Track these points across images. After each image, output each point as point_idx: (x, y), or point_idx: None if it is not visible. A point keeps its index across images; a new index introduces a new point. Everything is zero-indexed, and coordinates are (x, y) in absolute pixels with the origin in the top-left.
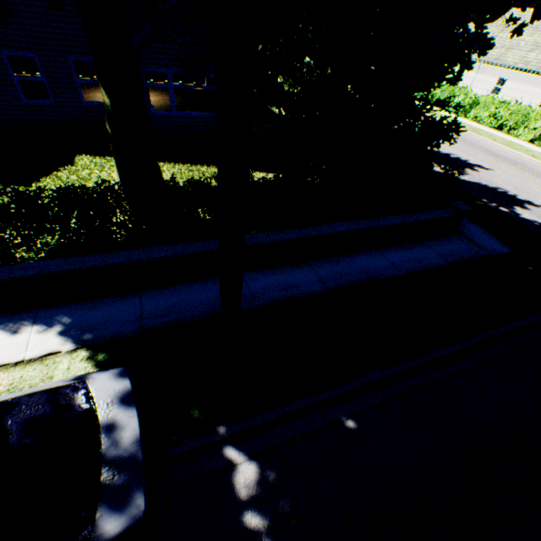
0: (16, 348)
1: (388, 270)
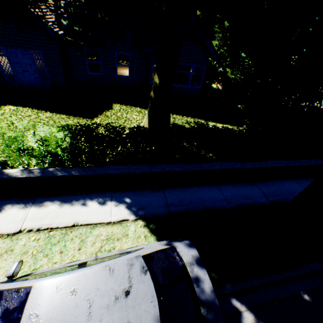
0: (105, 214)
1: None
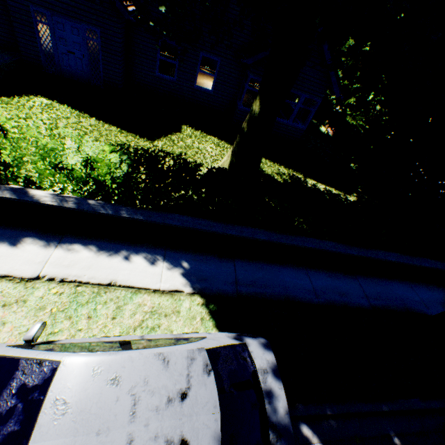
0: (154, 277)
1: (419, 305)
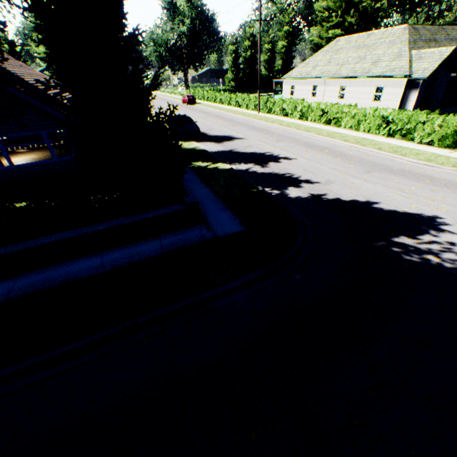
0: None
1: (92, 270)
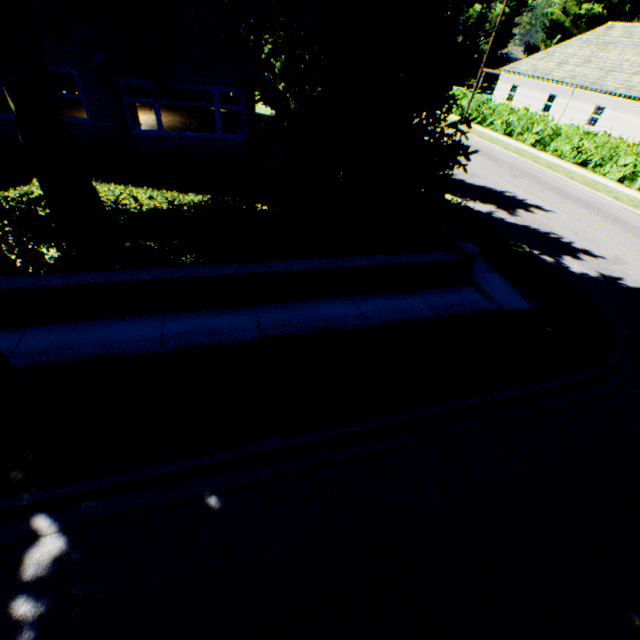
0: None
1: (353, 321)
